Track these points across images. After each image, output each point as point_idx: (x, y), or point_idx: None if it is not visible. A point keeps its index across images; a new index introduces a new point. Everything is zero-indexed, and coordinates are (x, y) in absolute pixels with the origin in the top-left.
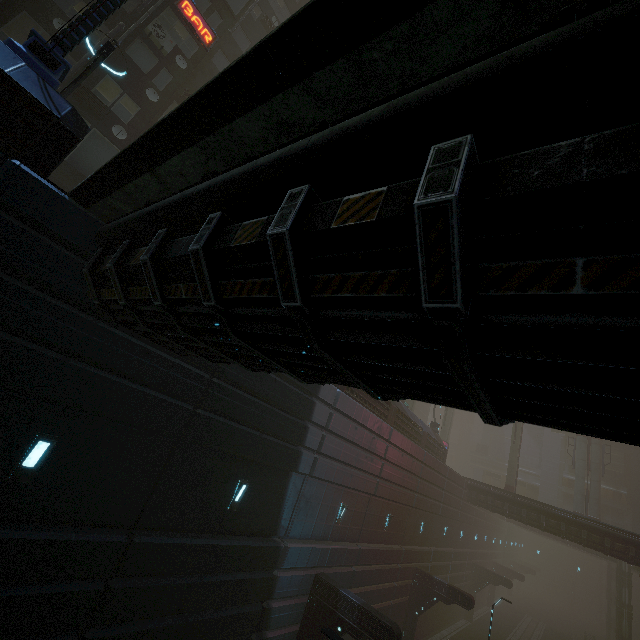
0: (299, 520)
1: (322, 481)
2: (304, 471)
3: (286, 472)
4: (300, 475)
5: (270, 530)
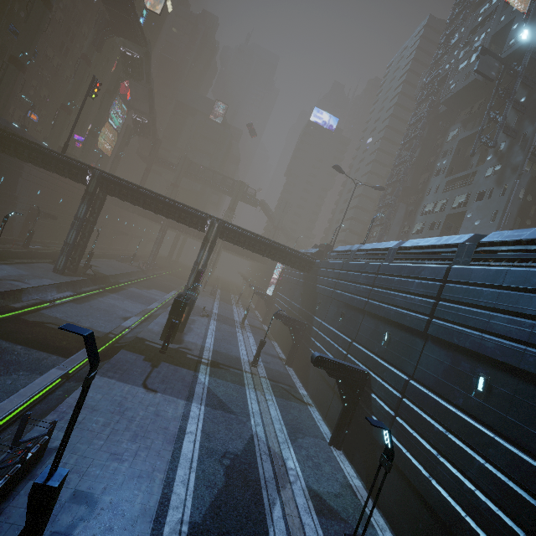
0: (23, 191)
1: (31, 182)
2: (24, 178)
3: (18, 177)
4: (23, 179)
5: (14, 192)
